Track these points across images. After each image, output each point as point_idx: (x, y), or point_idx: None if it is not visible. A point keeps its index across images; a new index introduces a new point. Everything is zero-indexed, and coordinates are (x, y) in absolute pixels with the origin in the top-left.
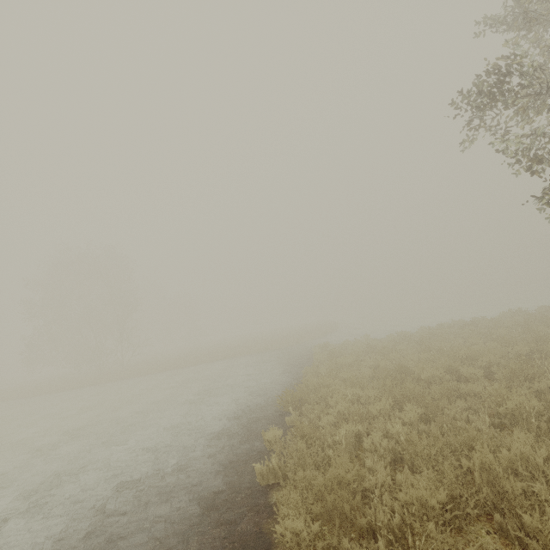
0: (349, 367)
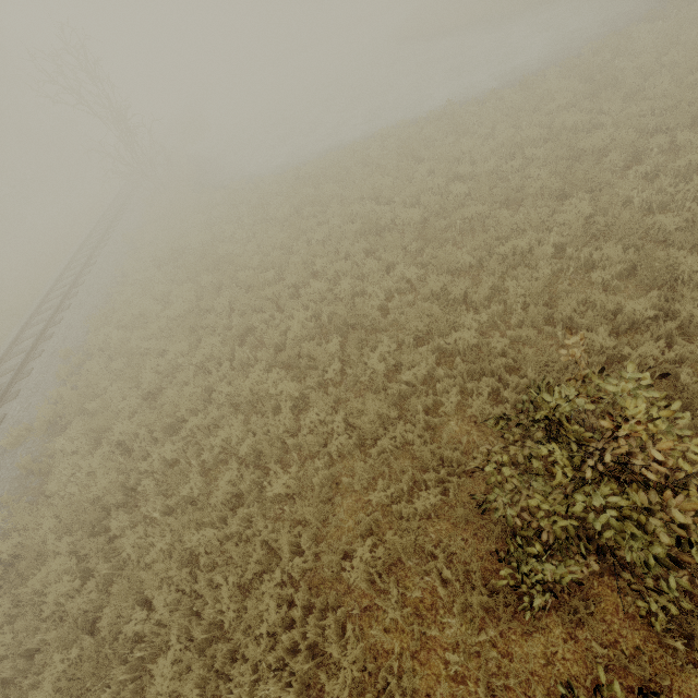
0: None
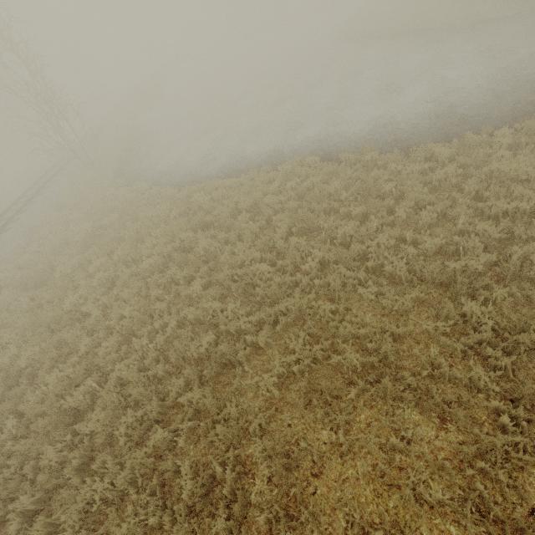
0: None
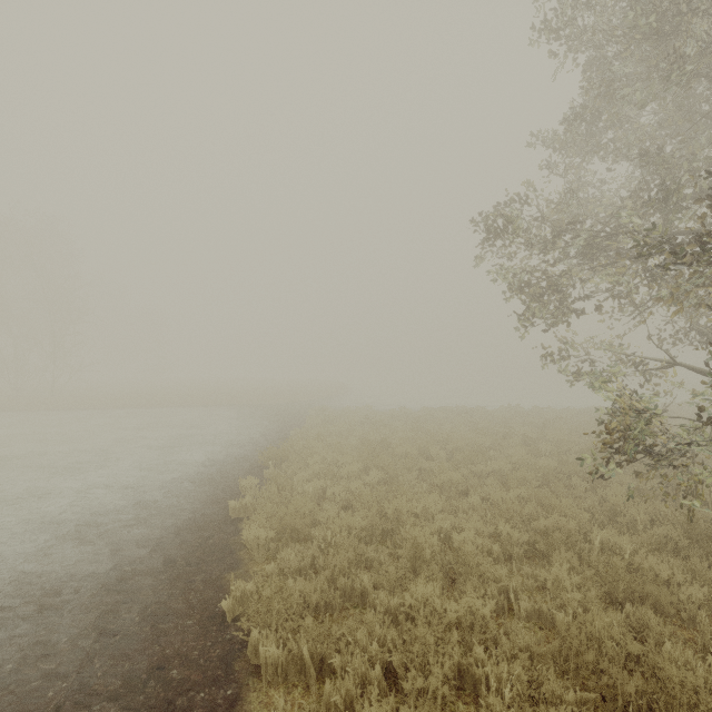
0: (339, 435)
